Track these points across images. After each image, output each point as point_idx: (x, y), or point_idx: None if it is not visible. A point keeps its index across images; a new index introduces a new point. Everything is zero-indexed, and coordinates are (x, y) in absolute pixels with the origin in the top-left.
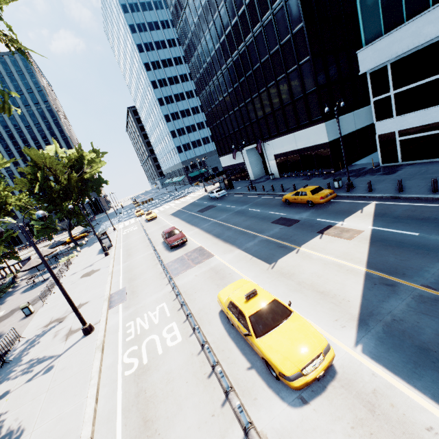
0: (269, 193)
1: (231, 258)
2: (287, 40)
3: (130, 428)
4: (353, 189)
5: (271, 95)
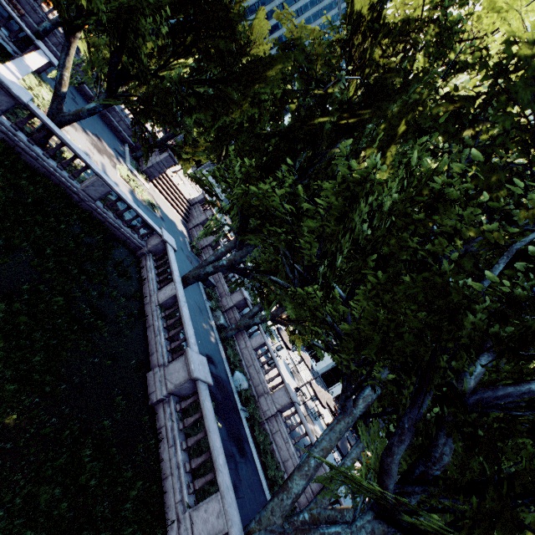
0: None
1: None
2: None
3: None
4: None
5: None
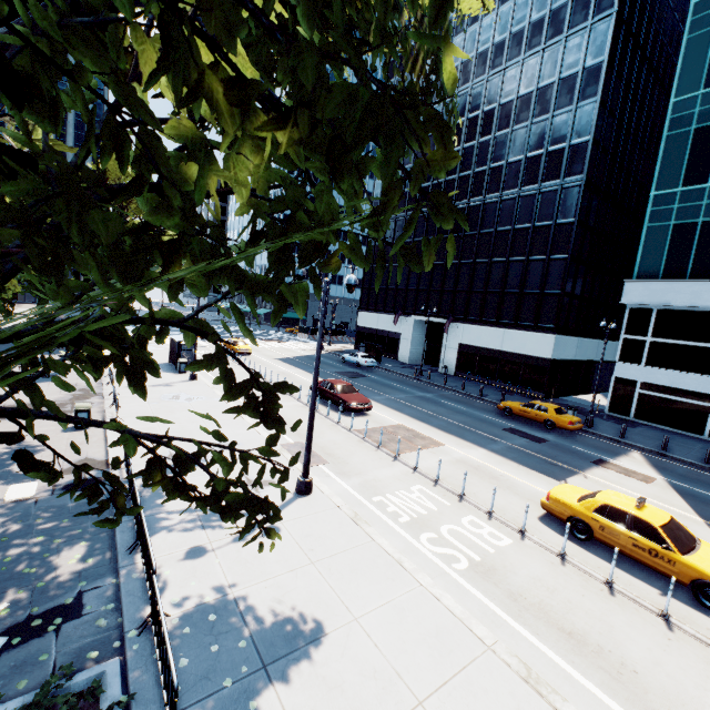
0: (459, 390)
1: (482, 457)
2: (545, 225)
3: (550, 638)
4: (595, 427)
5: (492, 271)
